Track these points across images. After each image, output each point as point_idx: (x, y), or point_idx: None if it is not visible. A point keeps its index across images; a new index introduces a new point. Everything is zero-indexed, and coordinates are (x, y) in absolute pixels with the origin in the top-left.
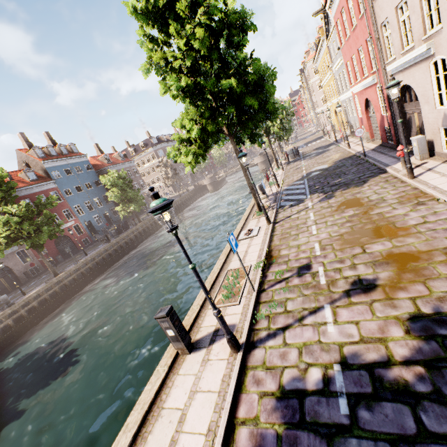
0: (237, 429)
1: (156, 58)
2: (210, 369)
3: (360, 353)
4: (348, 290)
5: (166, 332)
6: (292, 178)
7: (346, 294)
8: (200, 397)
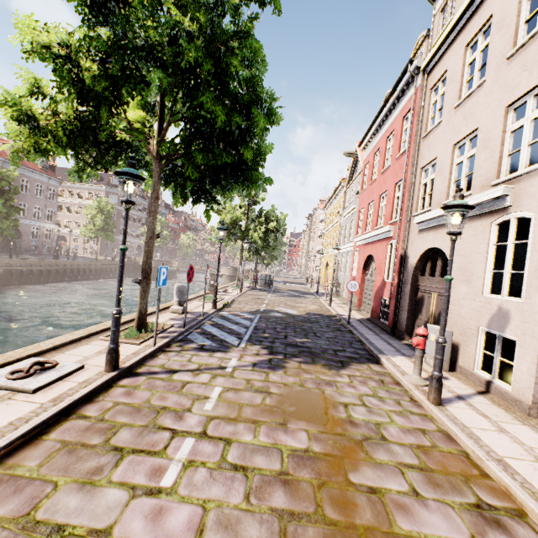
0: None
1: None
2: None
3: None
4: None
5: None
6: (244, 306)
7: None
8: None
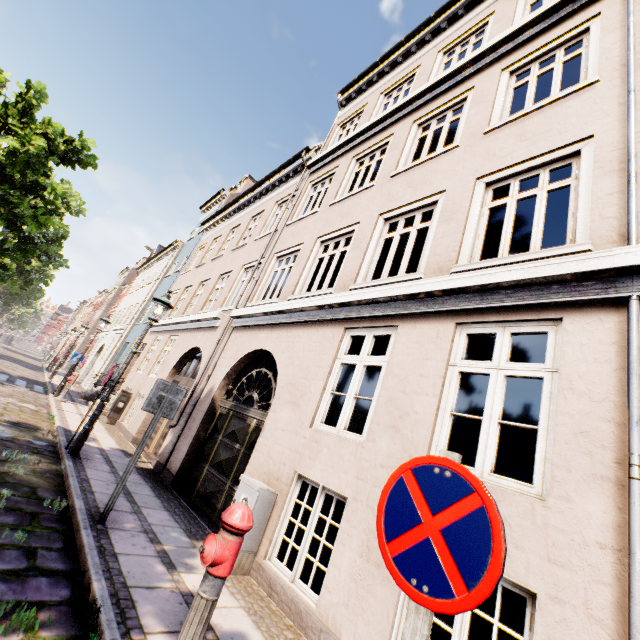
0: None
1: None
2: None
3: None
4: None
5: None
6: None
7: None
8: None
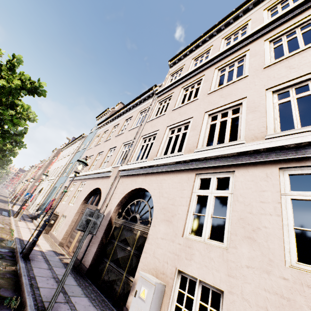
0: None
1: None
2: None
3: None
4: None
5: None
6: None
7: None
8: None
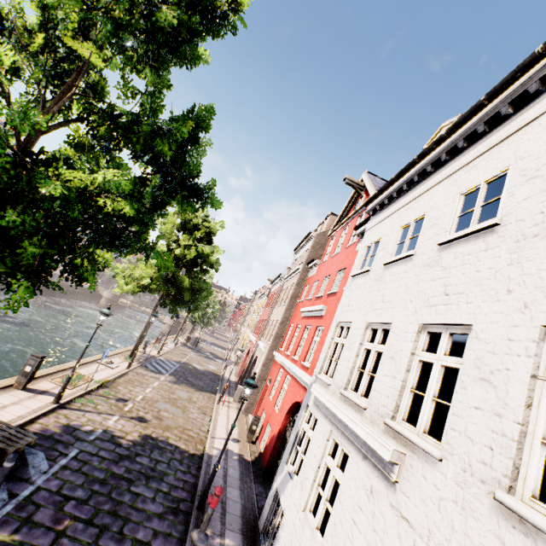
0: (35, 423)
1: (167, 226)
2: (33, 401)
3: (115, 432)
4: (134, 417)
5: (26, 366)
6: (174, 357)
7: (131, 417)
8: (20, 406)
